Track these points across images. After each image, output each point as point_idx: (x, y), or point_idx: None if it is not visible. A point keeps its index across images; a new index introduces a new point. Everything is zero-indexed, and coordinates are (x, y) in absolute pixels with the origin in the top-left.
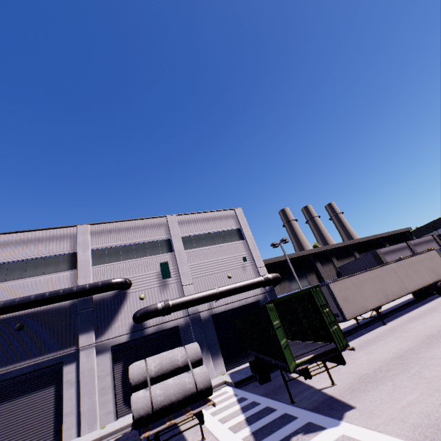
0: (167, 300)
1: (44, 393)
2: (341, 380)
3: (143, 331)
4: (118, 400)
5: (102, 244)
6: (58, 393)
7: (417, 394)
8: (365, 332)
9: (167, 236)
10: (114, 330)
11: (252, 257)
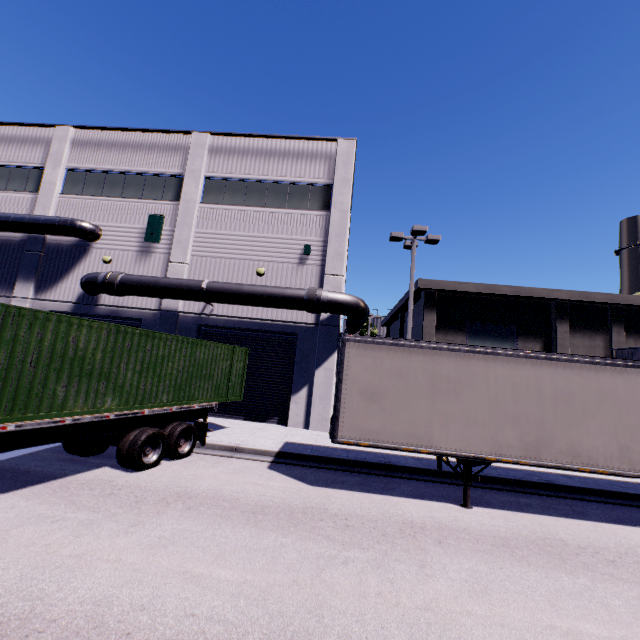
0: (117, 273)
1: None
2: None
3: (93, 307)
4: None
5: (82, 163)
6: None
7: None
8: (399, 491)
9: (181, 170)
10: (59, 291)
11: (326, 250)
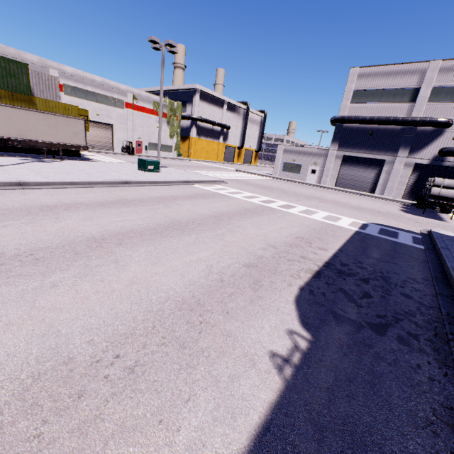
0: None
1: (372, 170)
2: None
3: (441, 162)
4: (405, 192)
5: (444, 82)
6: (378, 173)
7: None
8: None
9: None
10: (421, 154)
11: None
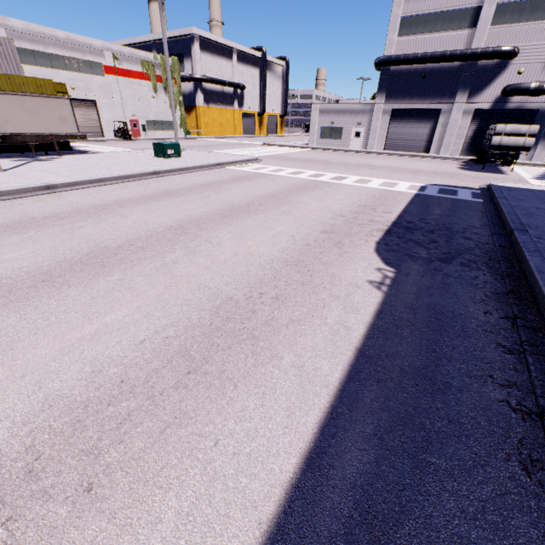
0: (542, 82)
1: (426, 124)
2: None
3: (504, 105)
4: (464, 146)
5: None
6: (433, 128)
7: None
8: None
9: None
10: (481, 97)
11: None
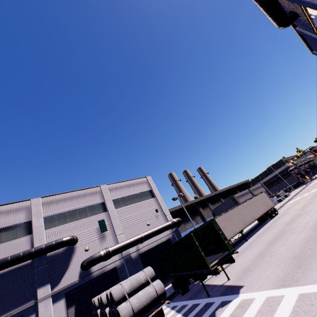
0: (107, 248)
1: None
2: (232, 276)
3: (90, 275)
4: None
5: (52, 211)
6: None
7: (271, 269)
8: (237, 248)
9: (101, 200)
10: (66, 279)
11: (161, 208)
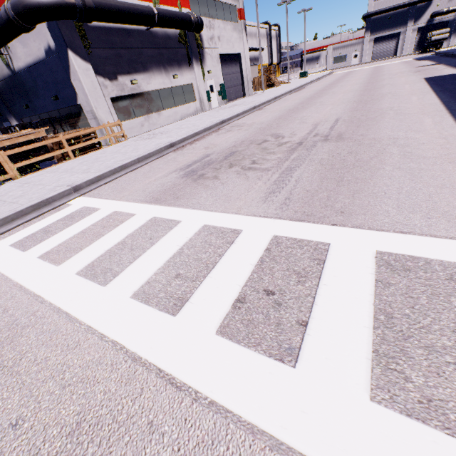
0: (449, 8)
1: (393, 41)
2: None
3: (432, 22)
4: (414, 47)
5: None
6: (397, 42)
7: None
8: None
9: None
10: (420, 21)
11: None
